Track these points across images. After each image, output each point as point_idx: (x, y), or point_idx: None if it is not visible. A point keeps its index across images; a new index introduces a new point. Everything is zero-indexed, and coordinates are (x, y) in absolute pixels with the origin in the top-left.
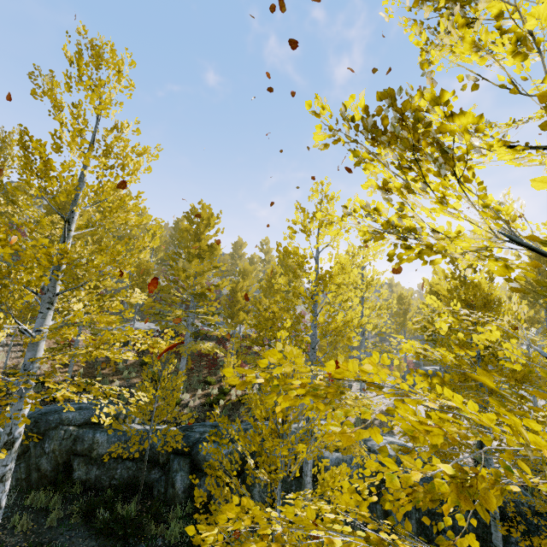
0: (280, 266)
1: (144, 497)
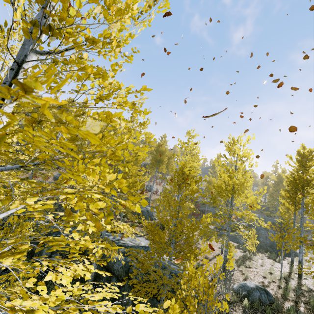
0: (157, 150)
1: (28, 256)
